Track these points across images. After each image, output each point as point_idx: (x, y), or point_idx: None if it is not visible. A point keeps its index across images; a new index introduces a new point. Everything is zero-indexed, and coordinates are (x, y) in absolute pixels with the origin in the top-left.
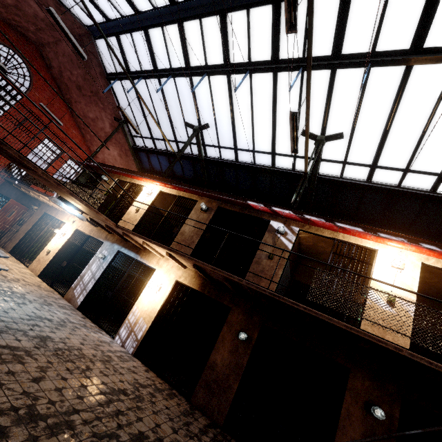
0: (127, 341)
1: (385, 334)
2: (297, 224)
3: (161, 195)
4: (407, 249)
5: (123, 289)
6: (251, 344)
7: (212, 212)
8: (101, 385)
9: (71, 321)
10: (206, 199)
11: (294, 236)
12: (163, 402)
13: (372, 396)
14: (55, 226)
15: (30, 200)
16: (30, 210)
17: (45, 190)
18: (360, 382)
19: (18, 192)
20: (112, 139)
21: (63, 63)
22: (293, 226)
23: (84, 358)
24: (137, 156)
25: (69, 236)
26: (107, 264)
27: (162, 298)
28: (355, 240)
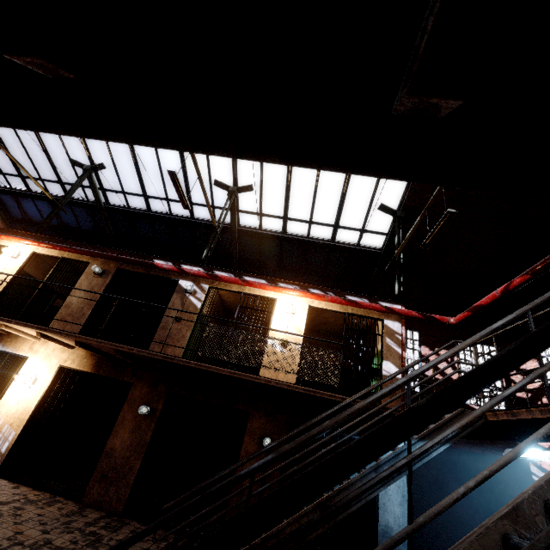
0: None
1: (278, 373)
2: (207, 281)
3: (36, 257)
4: (297, 295)
5: None
6: (155, 417)
7: (109, 275)
8: None
9: None
10: (101, 260)
11: (204, 294)
12: (35, 511)
13: (266, 430)
14: None
15: None
16: None
17: None
18: (257, 421)
19: None
20: None
21: None
22: (203, 283)
23: None
24: None
25: None
26: None
27: (39, 391)
28: (259, 292)
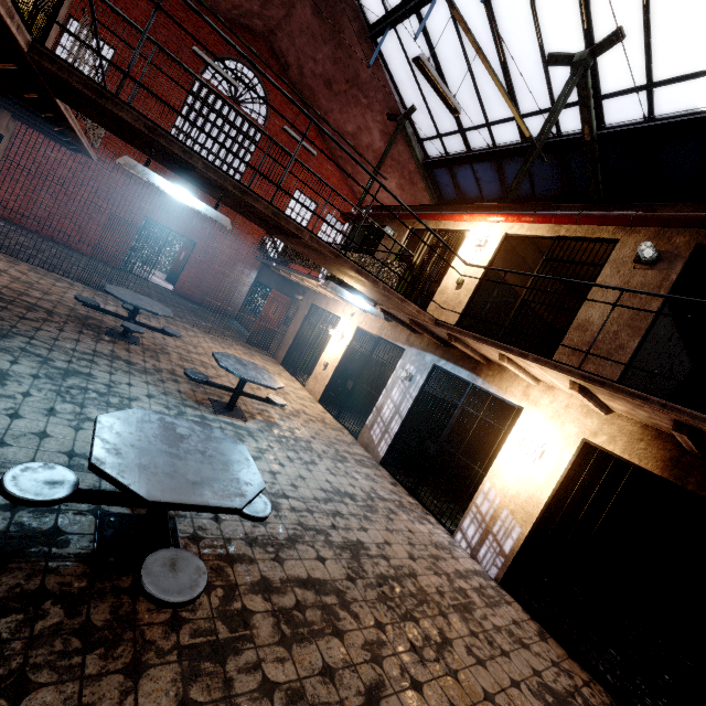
0: (480, 549)
1: None
2: None
3: (504, 243)
4: None
5: (443, 430)
6: None
7: (675, 263)
8: (485, 702)
9: (380, 495)
10: (646, 233)
11: None
12: None
13: None
14: (326, 322)
15: (292, 287)
16: (294, 303)
17: (305, 269)
18: None
19: (278, 277)
20: (386, 161)
21: (302, 49)
22: None
23: (428, 604)
24: (430, 179)
25: (349, 339)
26: (417, 391)
27: (550, 475)
28: None
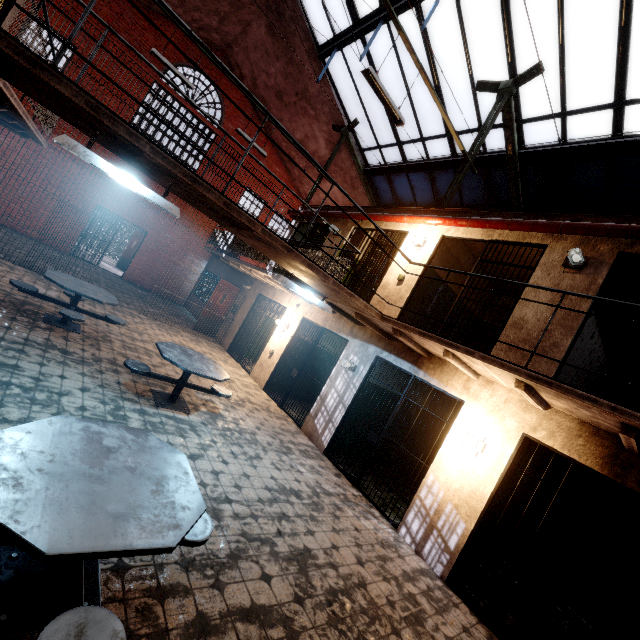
0: (425, 545)
1: None
2: None
3: (441, 244)
4: None
5: (383, 418)
6: None
7: (601, 269)
8: None
9: (325, 489)
10: (572, 240)
11: None
12: None
13: None
14: (272, 311)
15: (240, 277)
16: (242, 292)
17: (253, 261)
18: None
19: (227, 267)
20: (330, 166)
21: (256, 63)
22: None
23: (380, 621)
24: (370, 185)
25: (294, 329)
26: (360, 381)
27: (493, 469)
28: None
